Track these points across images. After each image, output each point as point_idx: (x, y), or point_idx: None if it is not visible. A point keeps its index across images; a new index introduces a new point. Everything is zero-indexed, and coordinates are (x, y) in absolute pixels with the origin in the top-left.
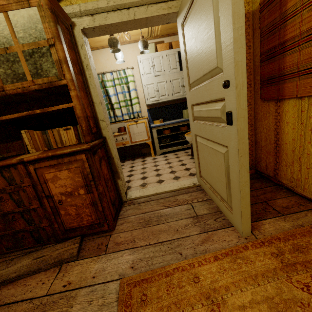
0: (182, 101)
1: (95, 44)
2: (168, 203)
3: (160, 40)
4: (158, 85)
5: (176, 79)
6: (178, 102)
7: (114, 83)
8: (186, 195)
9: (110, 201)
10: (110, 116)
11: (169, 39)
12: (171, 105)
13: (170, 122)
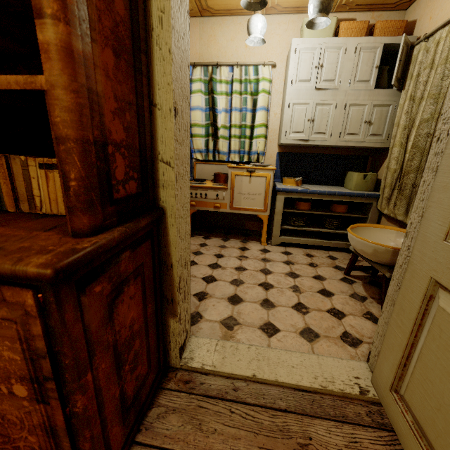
0: (351, 153)
1: (216, 1)
2: (283, 446)
3: (348, 16)
4: (316, 109)
5: (360, 104)
6: (342, 153)
7: (232, 88)
8: (339, 431)
9: (121, 406)
10: (208, 149)
11: (368, 18)
12: (326, 154)
13: (318, 189)
